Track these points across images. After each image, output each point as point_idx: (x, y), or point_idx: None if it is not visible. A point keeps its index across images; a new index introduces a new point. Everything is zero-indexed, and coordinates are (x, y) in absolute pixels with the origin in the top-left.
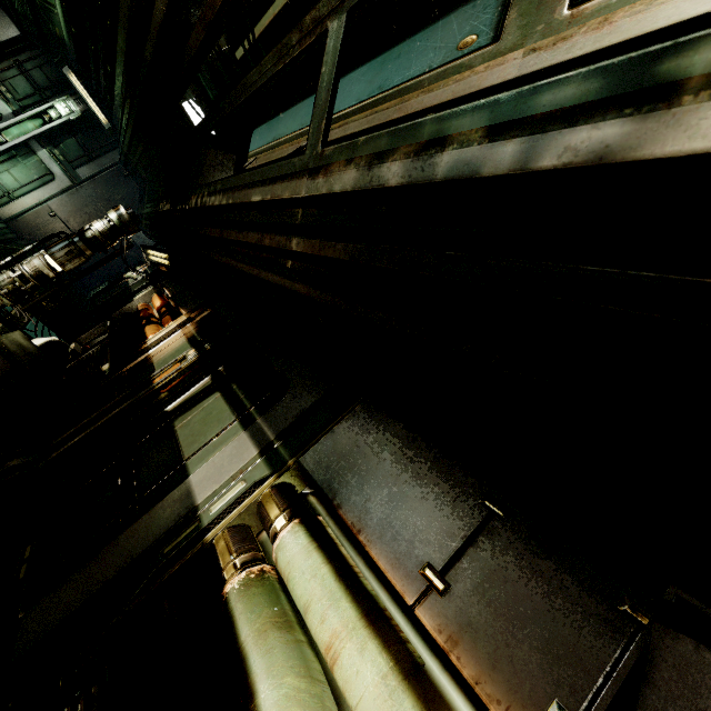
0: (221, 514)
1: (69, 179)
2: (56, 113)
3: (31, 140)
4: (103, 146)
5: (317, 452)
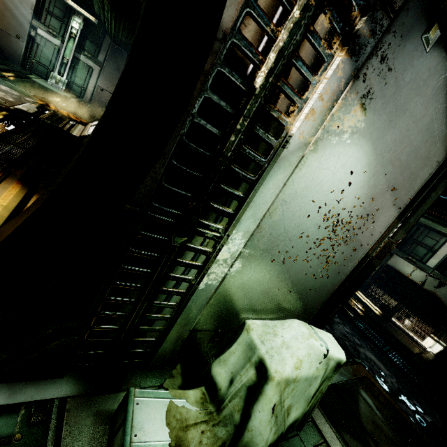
0: None
1: (98, 66)
2: (75, 30)
3: (74, 53)
4: (100, 36)
5: None
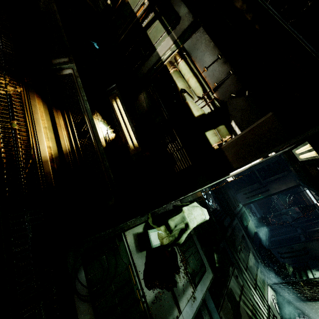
0: (166, 59)
1: None
2: None
3: None
4: None
5: (187, 43)
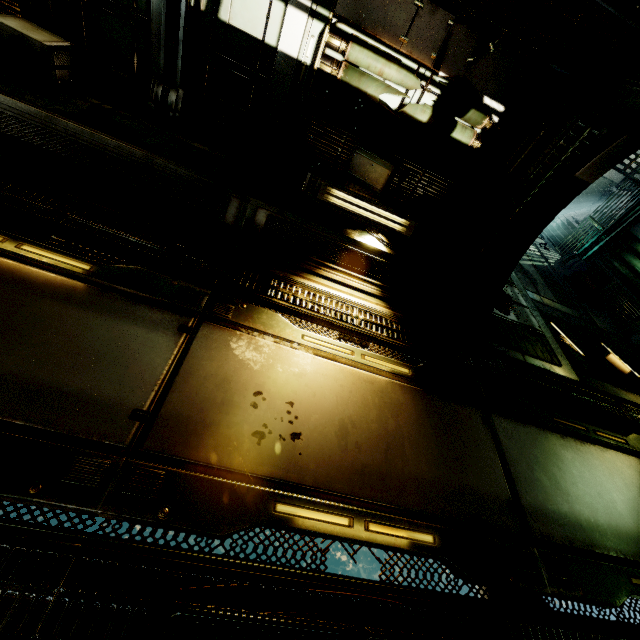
0: (314, 56)
1: None
2: None
3: None
4: None
5: (341, 6)
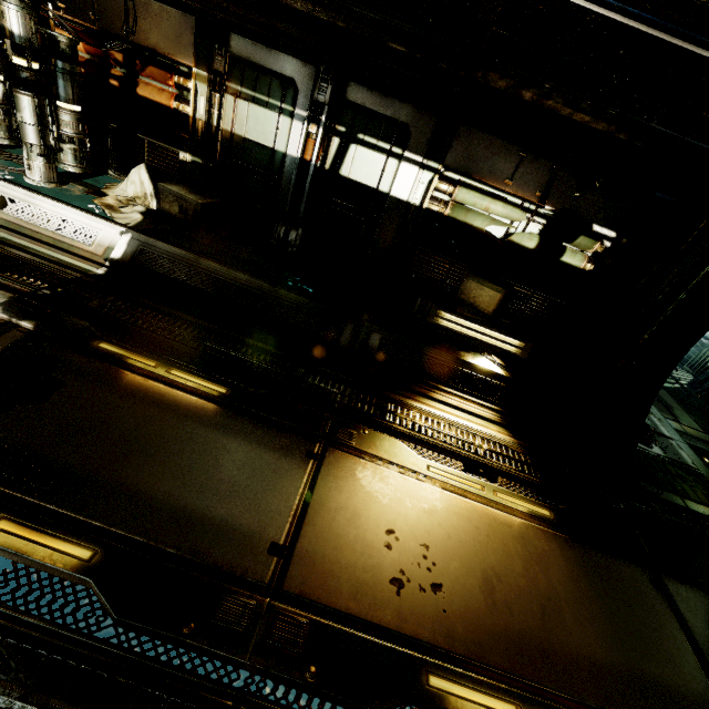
0: (423, 198)
1: None
2: None
3: None
4: None
5: (450, 159)
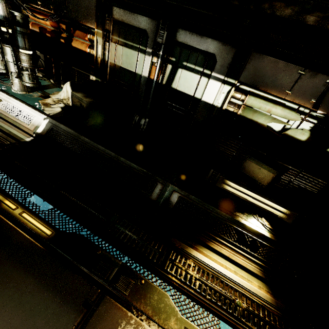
0: (223, 103)
1: None
2: None
3: None
4: None
5: (243, 77)
